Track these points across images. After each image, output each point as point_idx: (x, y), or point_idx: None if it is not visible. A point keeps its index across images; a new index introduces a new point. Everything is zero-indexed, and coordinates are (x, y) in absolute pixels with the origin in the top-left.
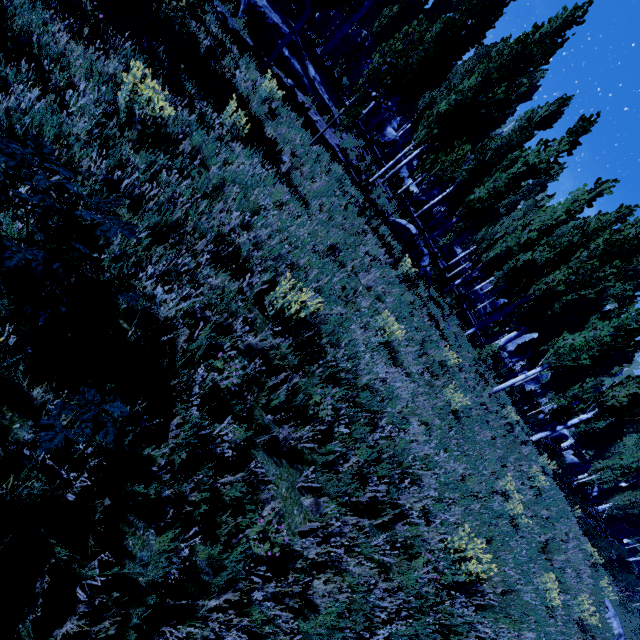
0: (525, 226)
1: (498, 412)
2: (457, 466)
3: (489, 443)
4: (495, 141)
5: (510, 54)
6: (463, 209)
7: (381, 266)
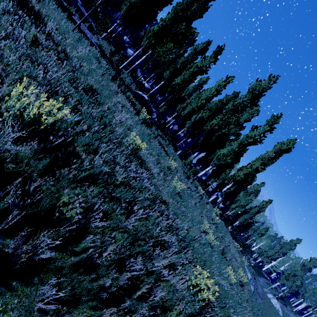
0: (199, 97)
1: (195, 190)
2: (184, 224)
3: (194, 206)
4: (181, 59)
5: (186, 3)
6: (170, 89)
7: (129, 111)
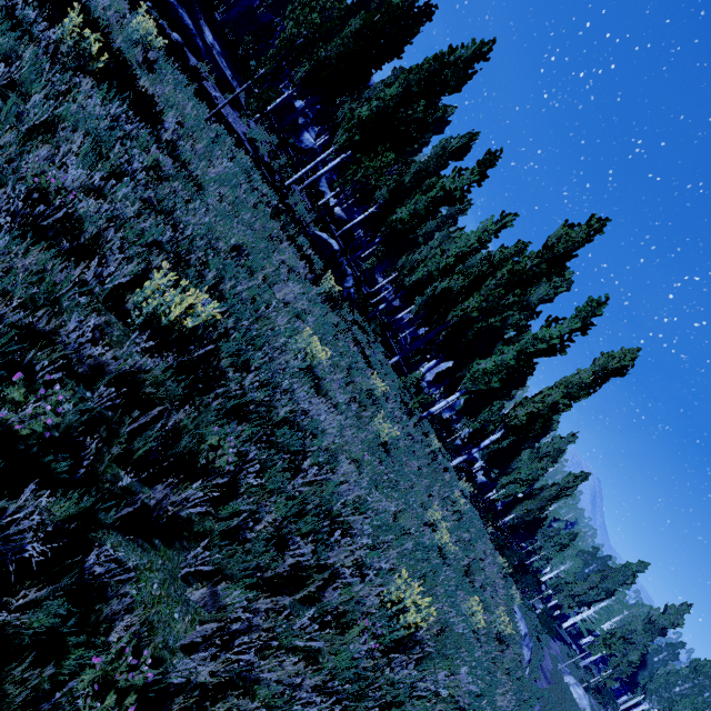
0: (444, 251)
1: (423, 441)
2: (389, 504)
3: (416, 474)
4: (414, 165)
5: (429, 70)
6: (386, 229)
7: (300, 280)
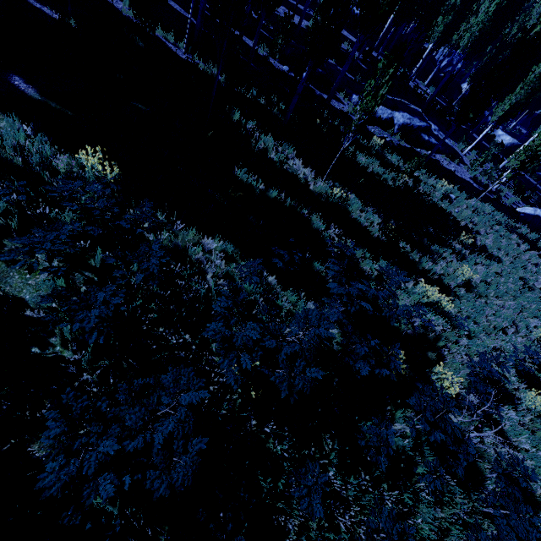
0: None
1: None
2: None
3: None
4: None
5: None
6: None
7: (540, 268)
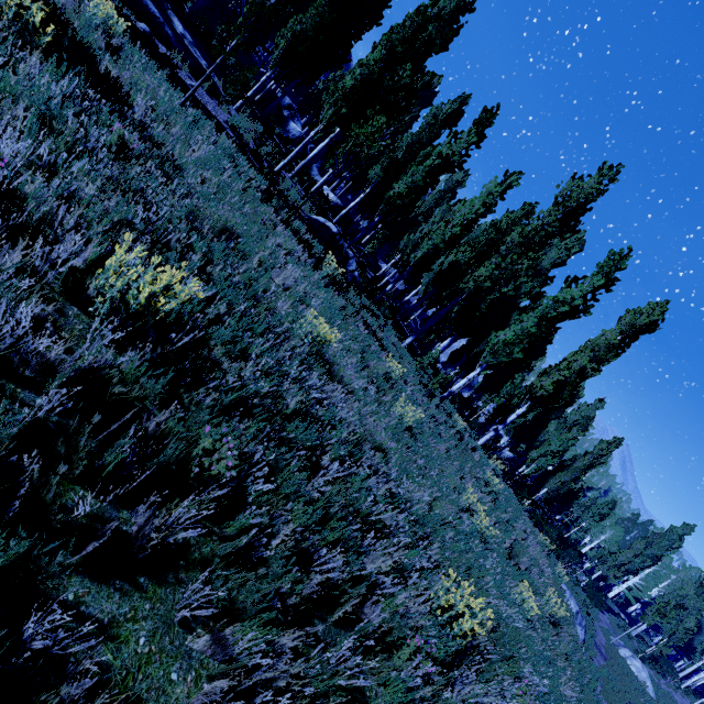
0: (448, 222)
1: (447, 422)
2: (422, 493)
3: (445, 457)
4: (406, 138)
5: (412, 26)
6: (384, 206)
7: (300, 264)
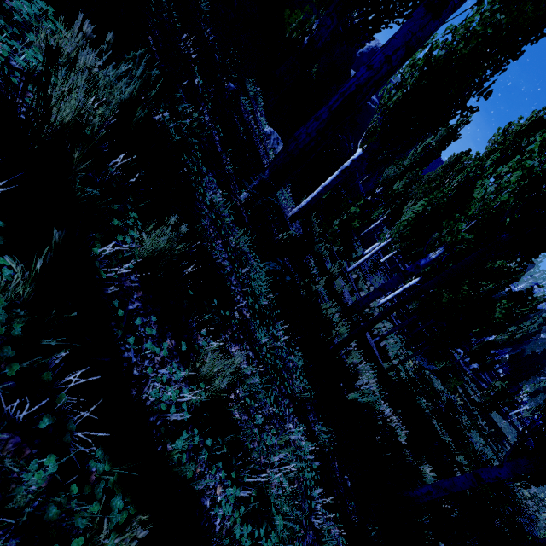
0: None
1: None
2: None
3: None
4: None
5: None
6: None
7: None
